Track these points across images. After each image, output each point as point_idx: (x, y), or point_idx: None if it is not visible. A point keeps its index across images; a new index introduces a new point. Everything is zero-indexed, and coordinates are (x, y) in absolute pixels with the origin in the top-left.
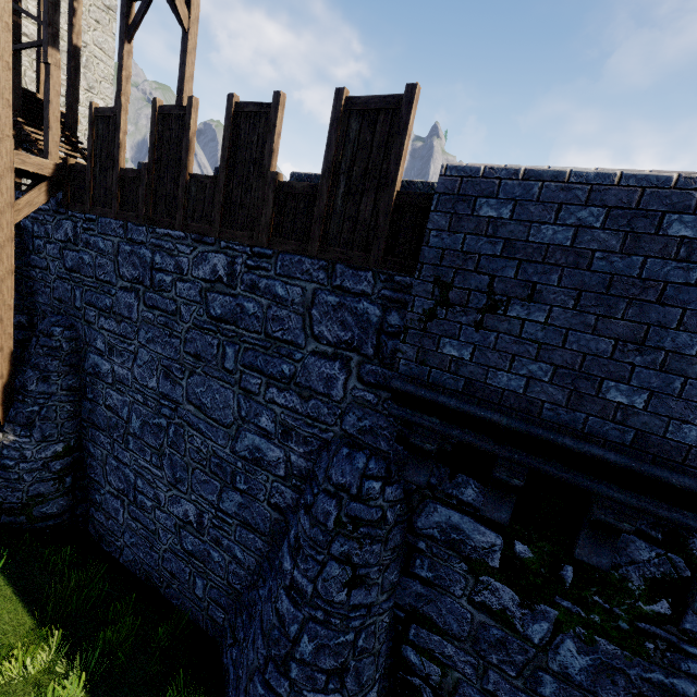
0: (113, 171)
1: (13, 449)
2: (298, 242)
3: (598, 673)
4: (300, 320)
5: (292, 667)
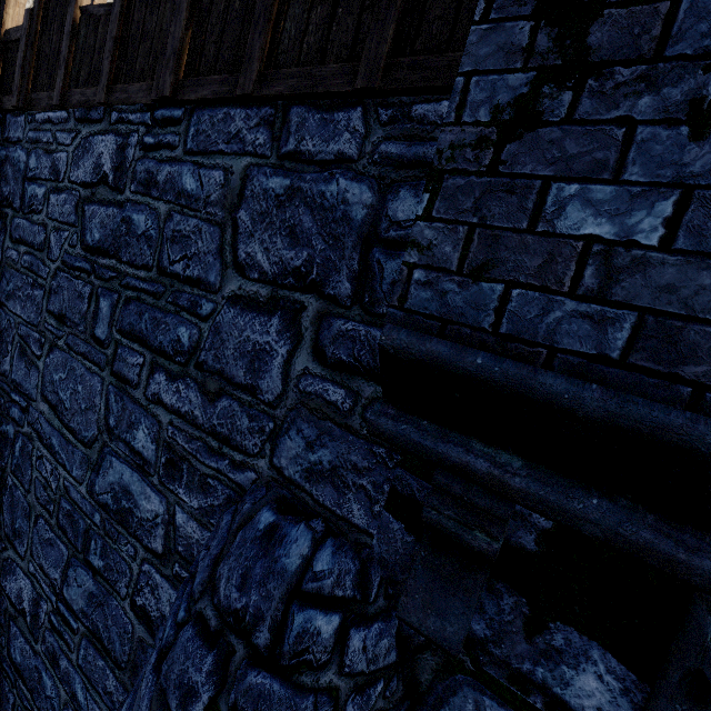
0: None
1: None
2: (224, 74)
3: None
4: (215, 235)
5: None
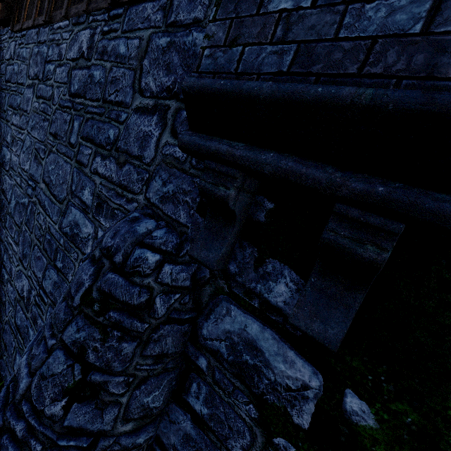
0: None
1: None
2: None
3: None
4: (131, 76)
5: None
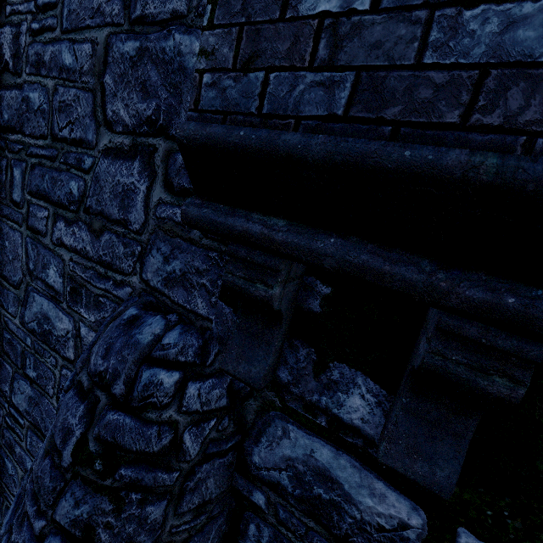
0: None
1: None
2: None
3: None
4: (89, 100)
5: None
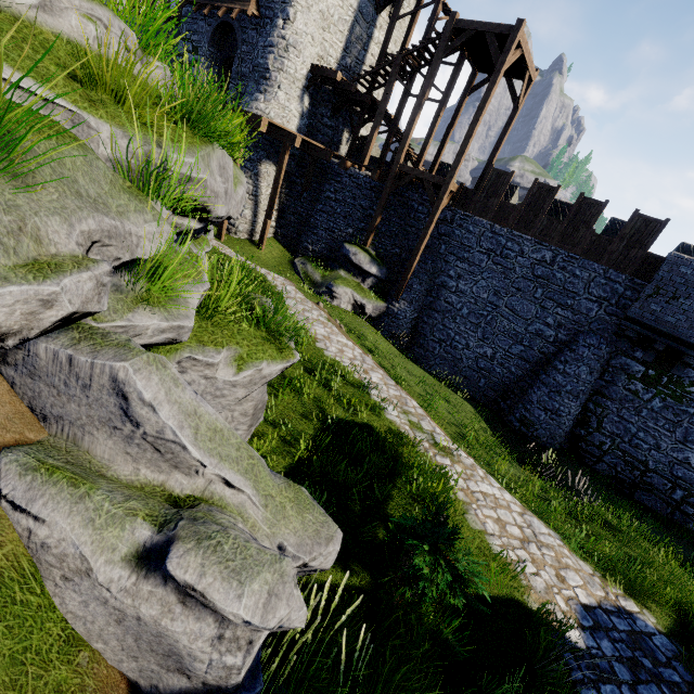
0: (495, 199)
1: (403, 312)
2: (595, 257)
3: (663, 408)
4: (583, 285)
5: (562, 393)
